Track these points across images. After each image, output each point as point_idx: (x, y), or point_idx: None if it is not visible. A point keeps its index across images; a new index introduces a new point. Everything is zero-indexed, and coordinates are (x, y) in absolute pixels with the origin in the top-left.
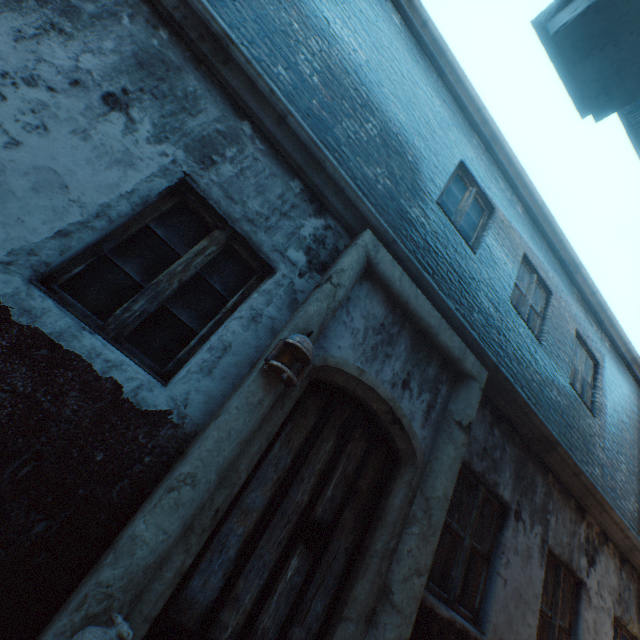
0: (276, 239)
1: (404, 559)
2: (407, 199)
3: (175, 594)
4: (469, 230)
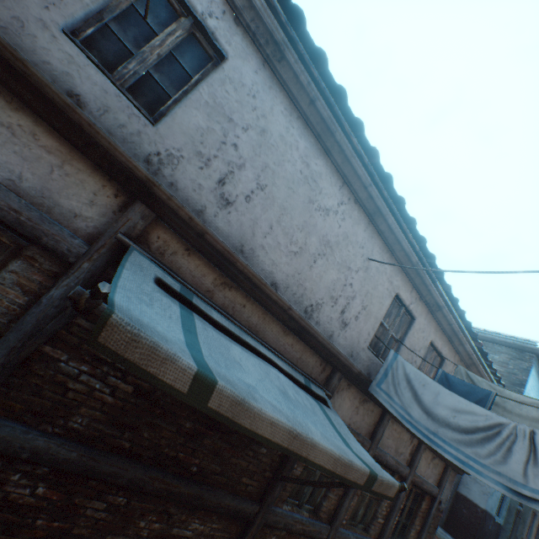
0: None
1: (519, 531)
2: None
3: None
4: None
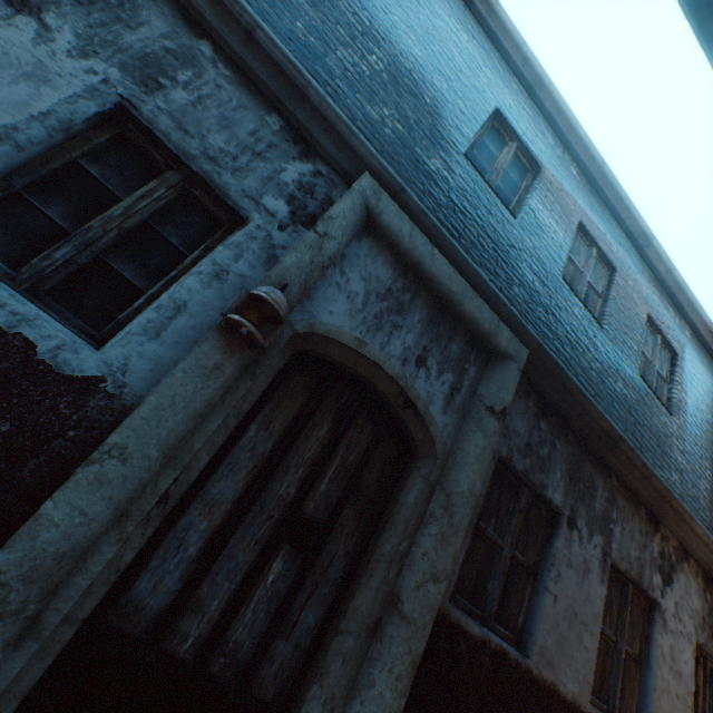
0: (247, 183)
1: (418, 563)
2: (424, 148)
3: (115, 596)
4: (509, 193)
